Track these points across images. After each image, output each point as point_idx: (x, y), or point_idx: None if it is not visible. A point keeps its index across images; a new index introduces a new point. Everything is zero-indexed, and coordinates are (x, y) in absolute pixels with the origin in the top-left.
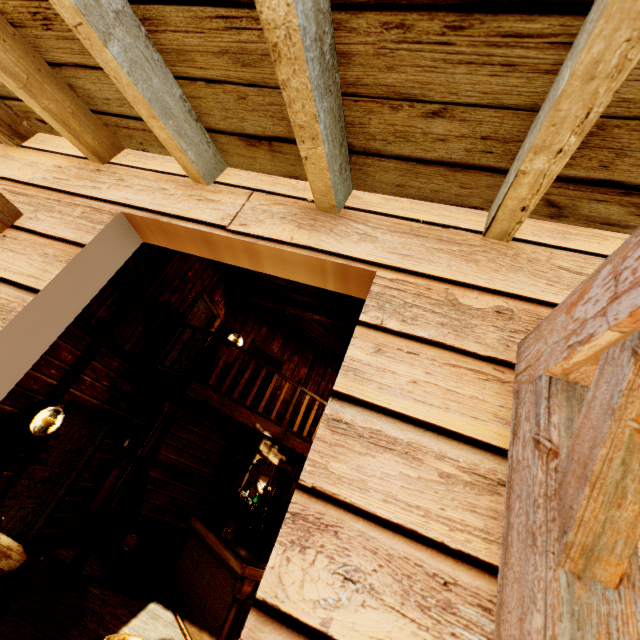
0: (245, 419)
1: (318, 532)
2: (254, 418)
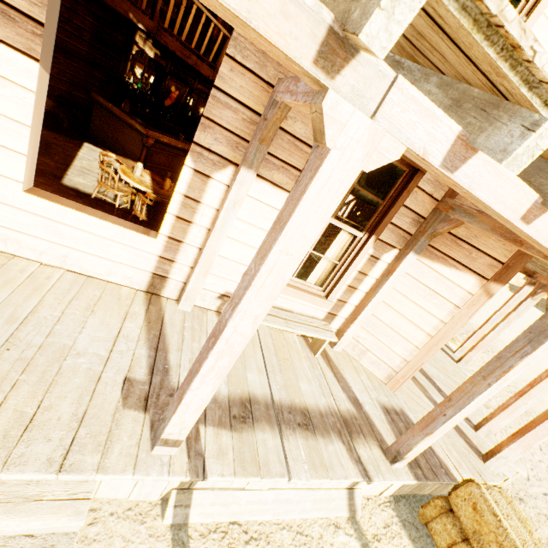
0: (117, 6)
1: (208, 129)
2: (126, 7)
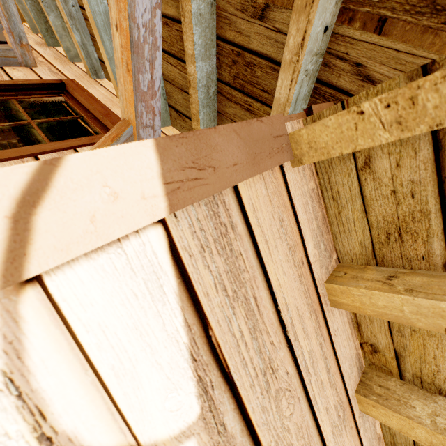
0: None
1: None
2: None
